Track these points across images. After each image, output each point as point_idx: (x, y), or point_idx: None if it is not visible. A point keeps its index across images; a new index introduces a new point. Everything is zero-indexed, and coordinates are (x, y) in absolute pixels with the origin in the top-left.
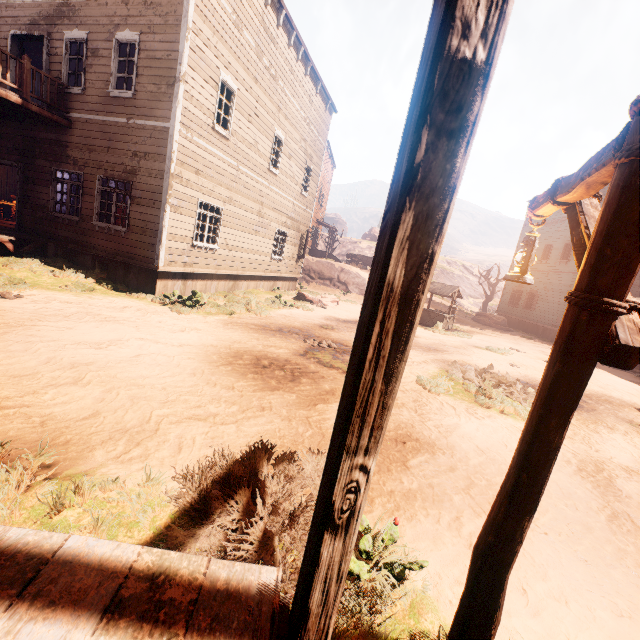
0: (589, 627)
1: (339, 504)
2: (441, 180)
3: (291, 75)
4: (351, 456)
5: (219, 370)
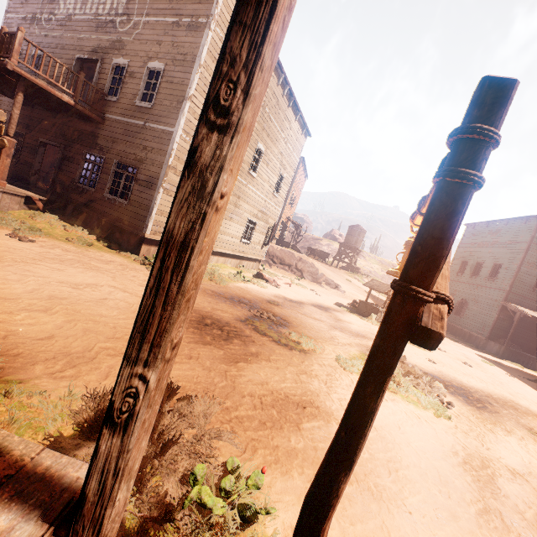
0: None
1: (119, 404)
2: (213, 161)
3: (276, 105)
4: (131, 365)
5: None
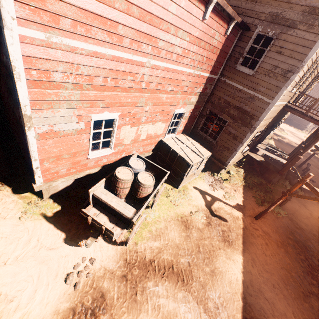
0: None
1: None
2: None
3: None
4: None
5: None
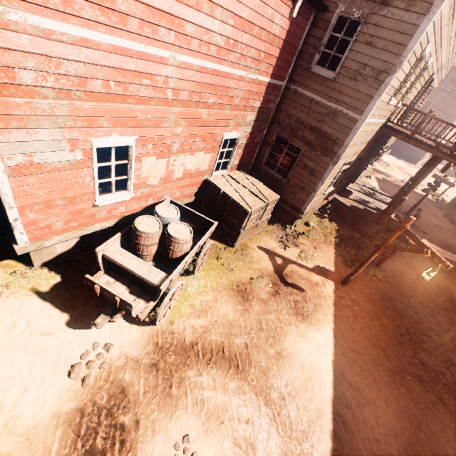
0: None
1: None
2: None
3: None
4: None
5: None
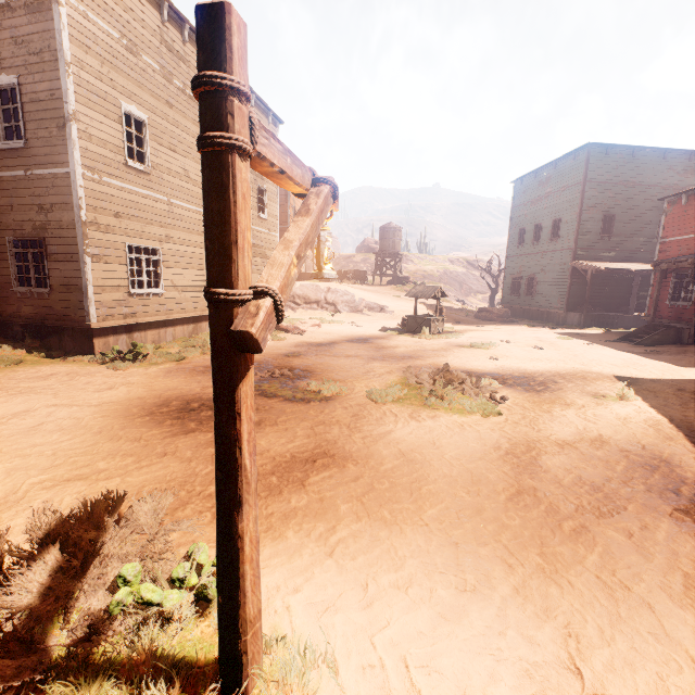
0: (419, 608)
1: None
2: None
3: None
4: None
5: (133, 423)
